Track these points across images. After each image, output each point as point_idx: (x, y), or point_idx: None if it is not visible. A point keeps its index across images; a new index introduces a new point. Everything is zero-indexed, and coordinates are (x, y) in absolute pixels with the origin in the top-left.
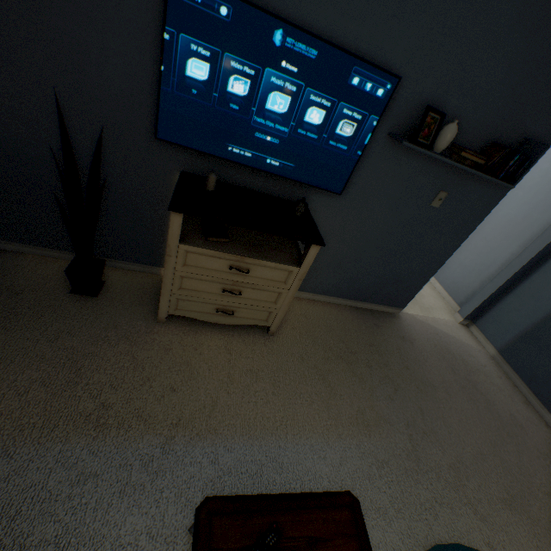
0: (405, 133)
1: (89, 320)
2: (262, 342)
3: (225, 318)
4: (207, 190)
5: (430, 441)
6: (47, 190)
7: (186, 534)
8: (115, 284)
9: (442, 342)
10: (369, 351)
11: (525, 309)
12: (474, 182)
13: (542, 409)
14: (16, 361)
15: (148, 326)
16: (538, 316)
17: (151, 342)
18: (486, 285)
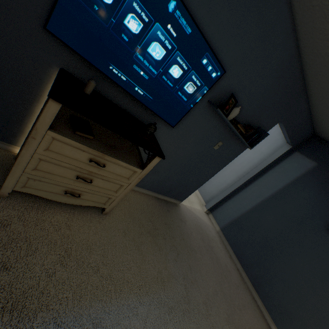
0: (215, 104)
1: None
2: (97, 219)
3: (71, 199)
4: (85, 92)
5: (194, 287)
6: None
7: None
8: None
9: (198, 222)
10: (165, 228)
11: (235, 208)
12: (234, 141)
13: (236, 260)
14: None
15: None
16: (240, 213)
17: None
18: (220, 193)
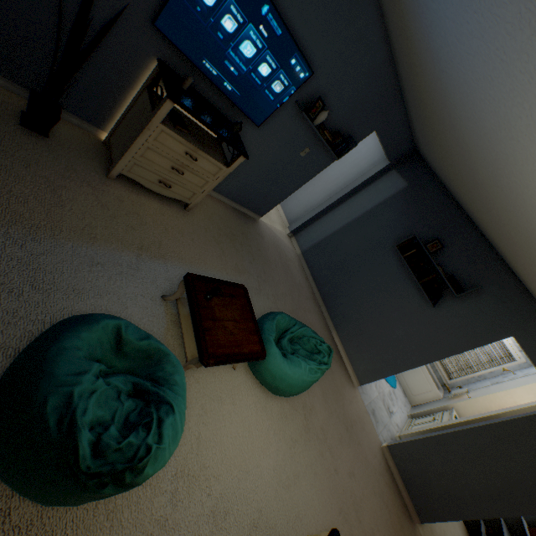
0: (304, 105)
1: (49, 158)
2: (182, 214)
3: (162, 190)
4: (183, 88)
5: (266, 284)
6: (11, 6)
7: (160, 299)
8: (58, 131)
9: (277, 242)
10: (242, 237)
11: (320, 231)
12: (323, 149)
13: (312, 282)
14: (2, 175)
15: (101, 179)
16: (325, 235)
17: (107, 192)
18: (307, 214)
